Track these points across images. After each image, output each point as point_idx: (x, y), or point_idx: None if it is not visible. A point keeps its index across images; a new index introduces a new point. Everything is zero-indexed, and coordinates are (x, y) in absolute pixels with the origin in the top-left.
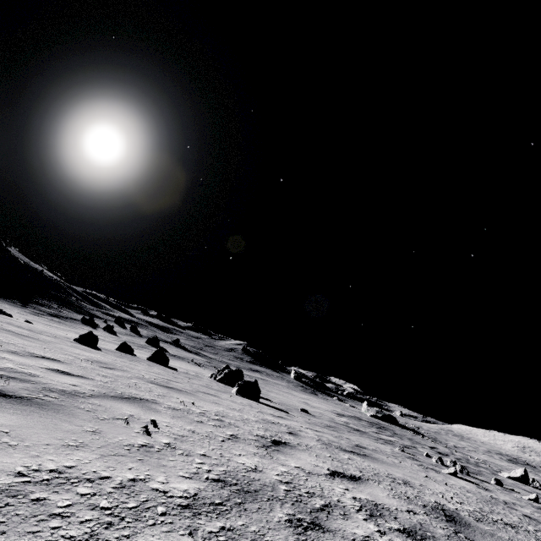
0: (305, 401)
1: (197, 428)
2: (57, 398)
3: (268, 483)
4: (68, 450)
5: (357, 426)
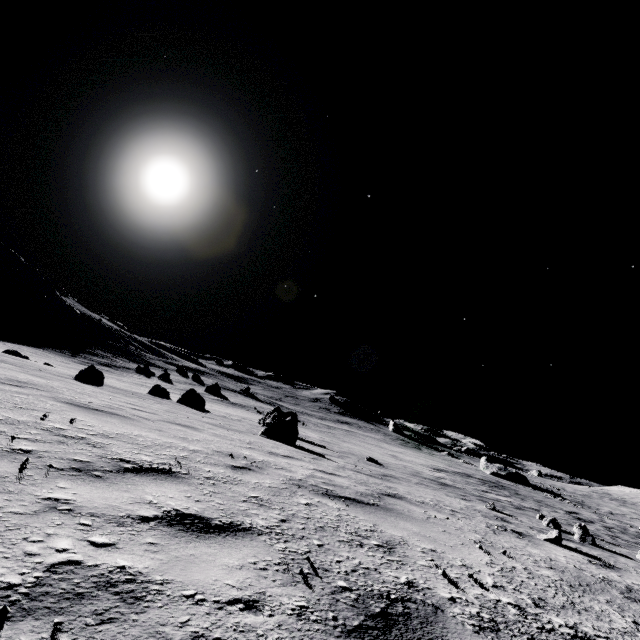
0: (394, 453)
1: None
2: None
3: None
4: None
5: (456, 482)
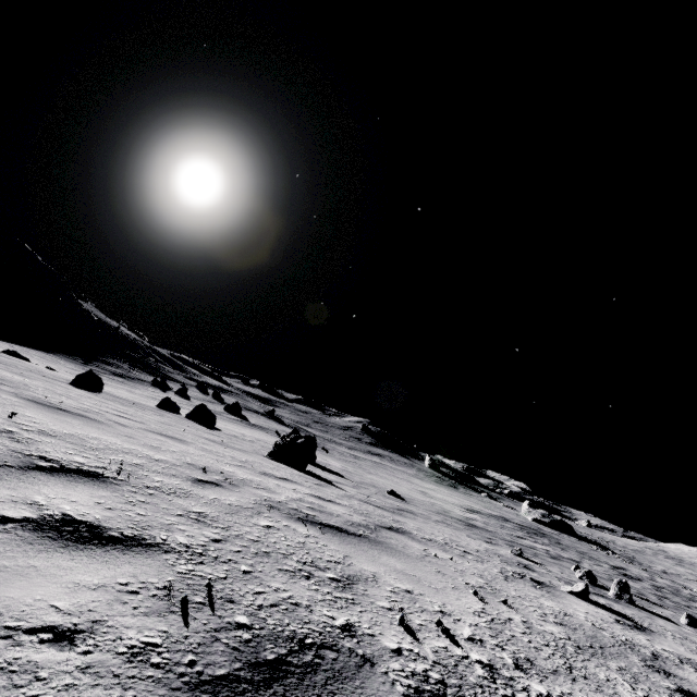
0: (425, 490)
1: None
2: None
3: None
4: None
5: (488, 525)
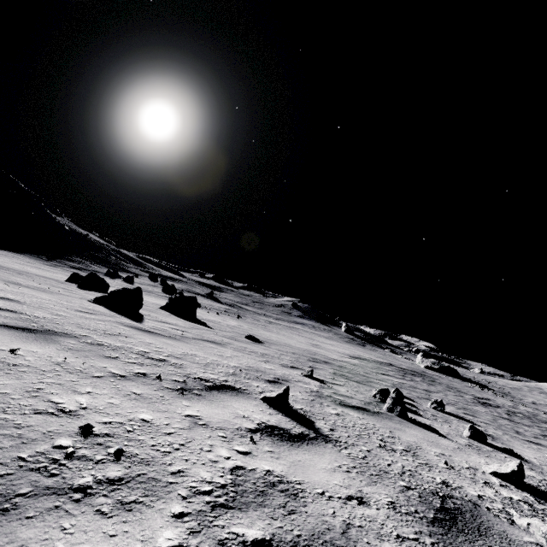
0: (320, 344)
1: None
2: None
3: None
4: None
5: (356, 365)
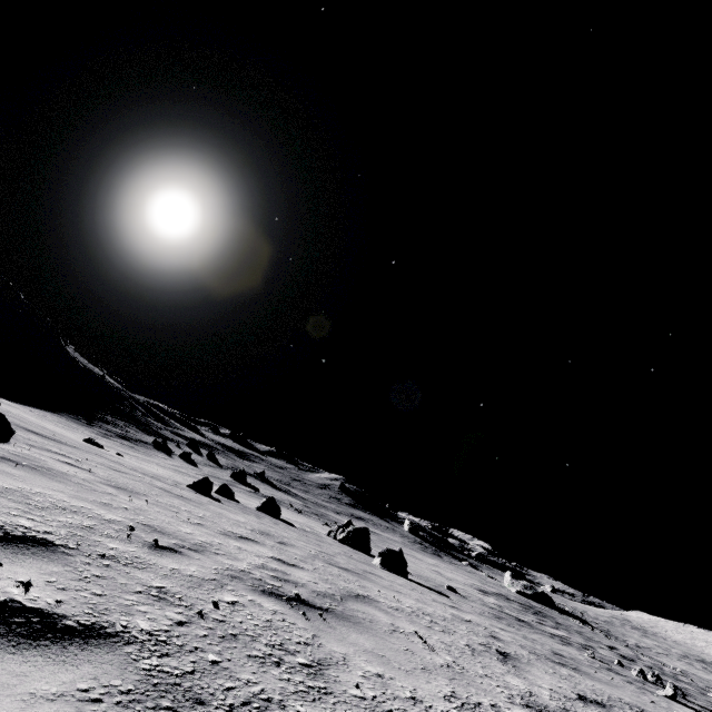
0: (435, 568)
1: (441, 638)
2: (338, 606)
3: (556, 710)
4: (430, 674)
5: (513, 611)
